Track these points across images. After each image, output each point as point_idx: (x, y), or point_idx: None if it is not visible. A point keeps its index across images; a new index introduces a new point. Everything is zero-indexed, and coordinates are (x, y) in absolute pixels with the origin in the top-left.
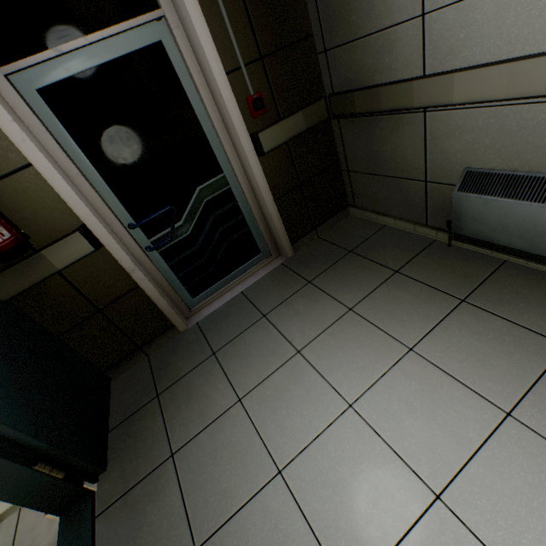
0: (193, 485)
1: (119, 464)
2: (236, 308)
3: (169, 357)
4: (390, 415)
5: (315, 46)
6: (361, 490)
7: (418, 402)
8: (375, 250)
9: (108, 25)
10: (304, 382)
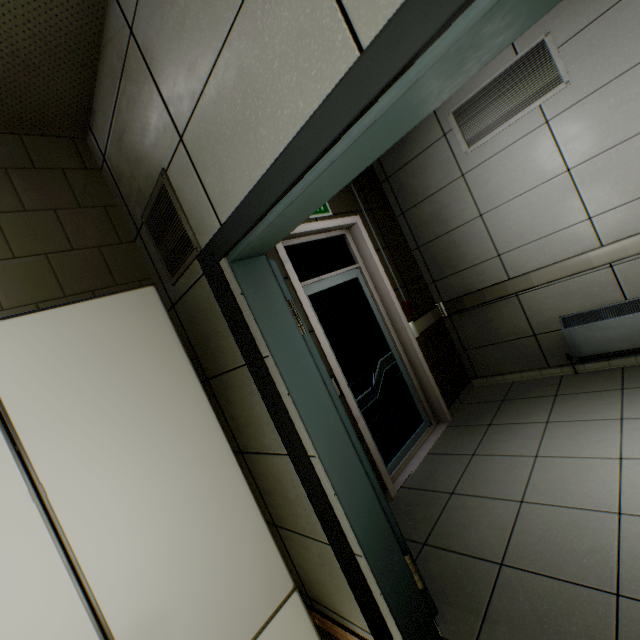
0: (553, 565)
1: (444, 606)
2: (436, 462)
3: (400, 518)
4: None
5: (425, 281)
6: None
7: None
8: (523, 393)
9: (336, 269)
10: (566, 466)
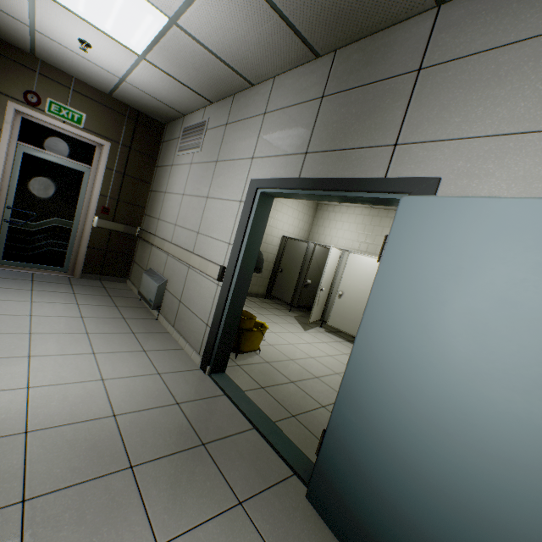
0: None
1: None
2: (22, 274)
3: None
4: (44, 306)
5: (145, 211)
6: (6, 308)
7: (59, 308)
8: (115, 291)
9: (69, 158)
10: (22, 294)
